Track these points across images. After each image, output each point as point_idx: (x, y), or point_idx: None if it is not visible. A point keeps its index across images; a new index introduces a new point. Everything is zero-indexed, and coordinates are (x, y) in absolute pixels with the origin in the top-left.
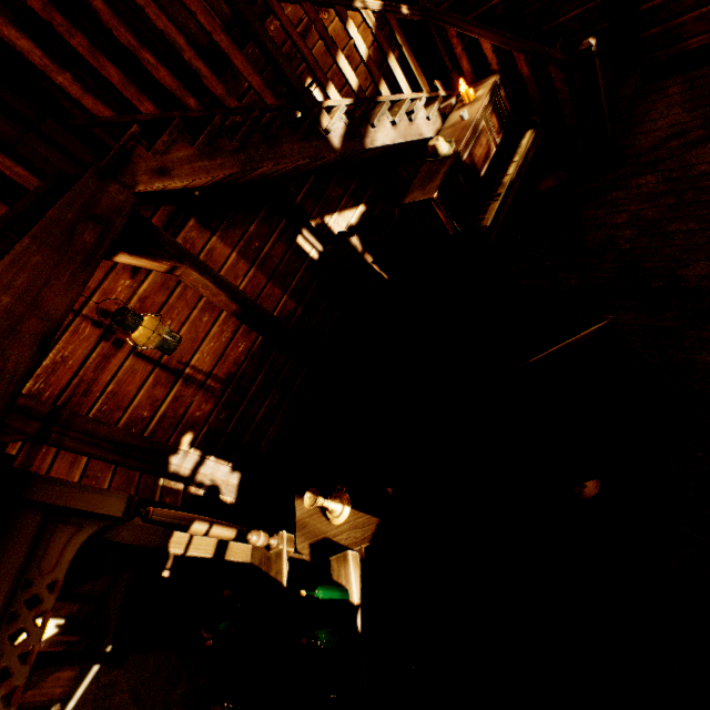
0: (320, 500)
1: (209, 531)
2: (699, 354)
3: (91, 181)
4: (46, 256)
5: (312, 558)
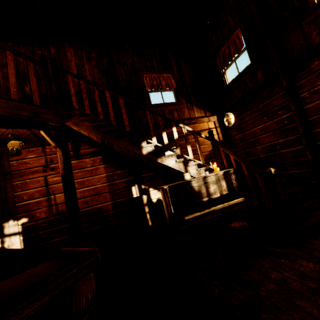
0: None
1: None
2: None
3: (52, 112)
4: (3, 105)
5: None
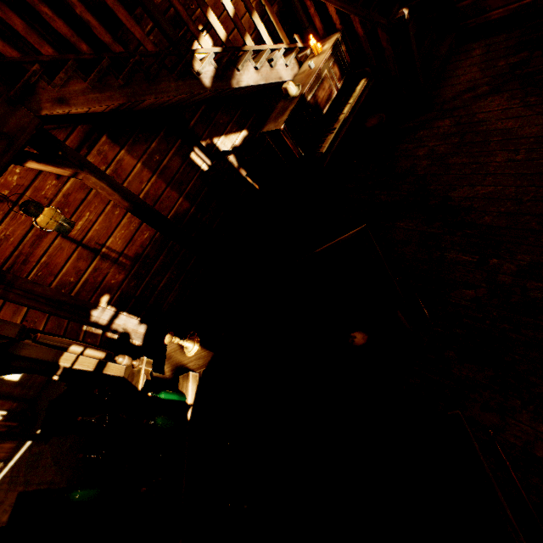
0: (176, 340)
1: (83, 352)
2: (449, 252)
3: (1, 107)
4: None
5: (172, 377)
